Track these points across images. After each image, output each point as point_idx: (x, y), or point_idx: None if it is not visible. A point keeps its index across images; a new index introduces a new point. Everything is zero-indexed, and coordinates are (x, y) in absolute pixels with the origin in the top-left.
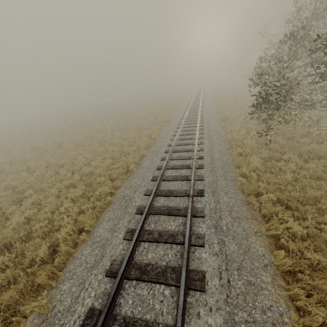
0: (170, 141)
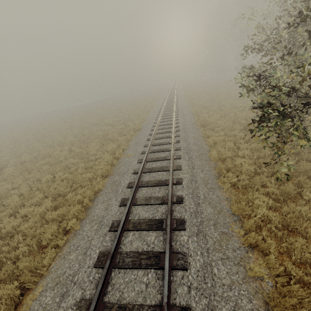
0: (137, 163)
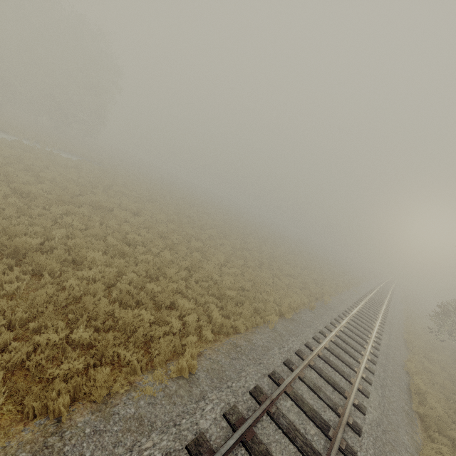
0: (362, 296)
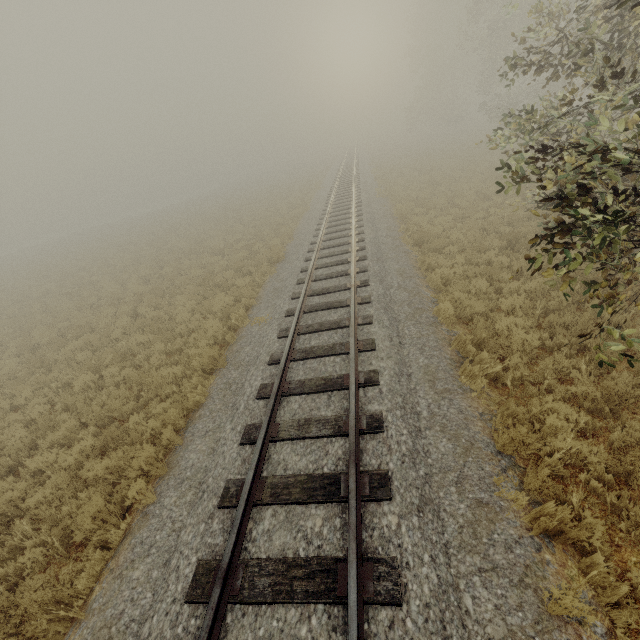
0: (277, 339)
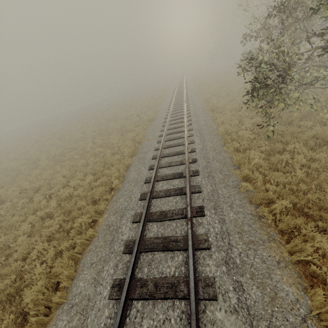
0: (157, 143)
